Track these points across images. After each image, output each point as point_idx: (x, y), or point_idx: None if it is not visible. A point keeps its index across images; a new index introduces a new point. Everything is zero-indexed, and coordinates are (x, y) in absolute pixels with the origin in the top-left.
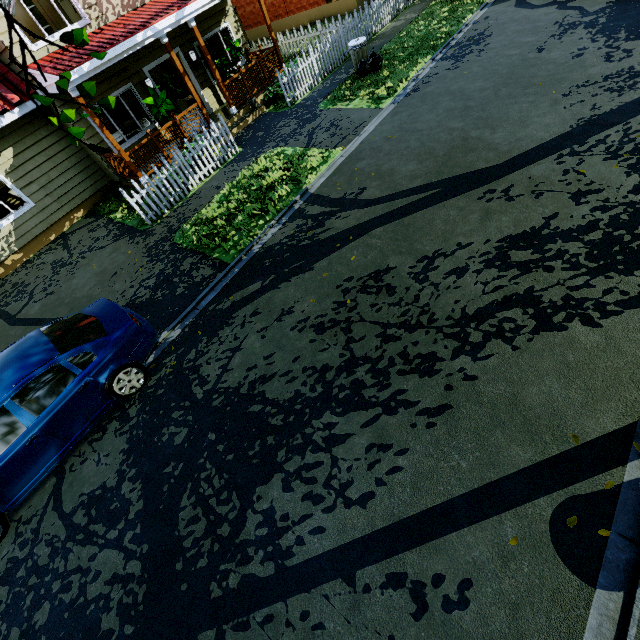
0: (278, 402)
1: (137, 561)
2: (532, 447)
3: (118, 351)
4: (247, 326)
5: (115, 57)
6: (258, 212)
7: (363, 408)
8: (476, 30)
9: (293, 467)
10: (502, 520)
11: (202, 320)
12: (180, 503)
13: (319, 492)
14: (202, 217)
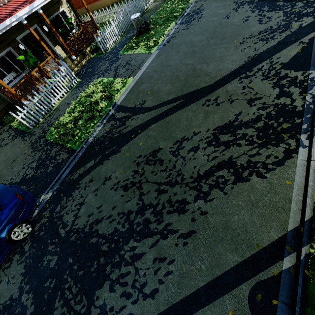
0: (105, 235)
1: None
2: (237, 253)
3: (10, 218)
4: (87, 189)
5: None
6: (90, 118)
7: (150, 236)
8: (196, 6)
9: (115, 276)
10: (224, 300)
11: (63, 186)
12: (54, 305)
13: (129, 291)
14: (60, 122)
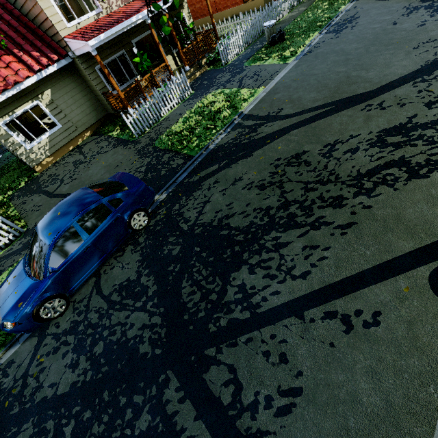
0: (239, 228)
1: (157, 316)
2: (413, 241)
3: (135, 199)
4: (212, 189)
5: (119, 31)
6: (210, 126)
7: (297, 227)
8: (348, 15)
9: (254, 261)
10: (397, 279)
11: (180, 188)
12: (181, 285)
13: (273, 273)
14: (172, 131)
